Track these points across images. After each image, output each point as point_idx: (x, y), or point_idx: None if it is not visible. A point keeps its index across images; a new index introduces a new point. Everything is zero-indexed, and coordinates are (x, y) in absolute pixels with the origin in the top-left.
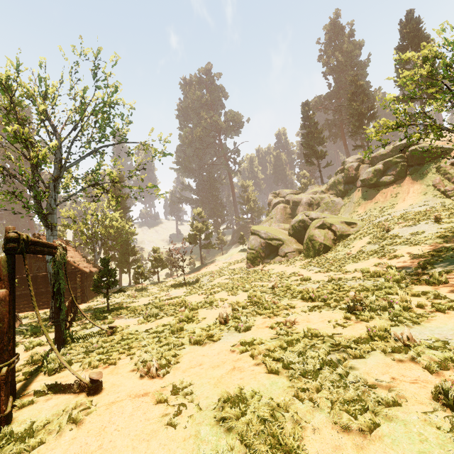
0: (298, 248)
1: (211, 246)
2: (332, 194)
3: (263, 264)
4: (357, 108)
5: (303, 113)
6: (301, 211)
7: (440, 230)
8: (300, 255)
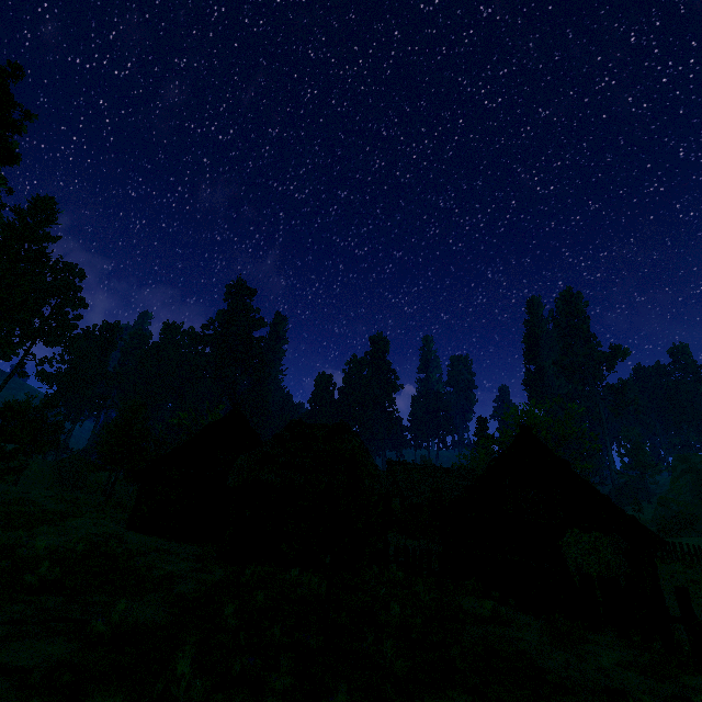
0: None
1: None
2: None
3: (677, 536)
4: None
5: None
6: None
7: None
8: None
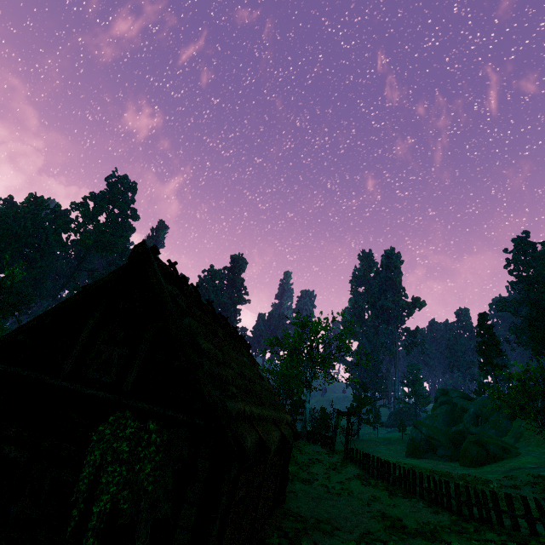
0: (455, 454)
1: (369, 422)
2: (502, 413)
3: (421, 457)
4: (538, 335)
5: (480, 322)
6: (467, 420)
7: None
8: (456, 461)
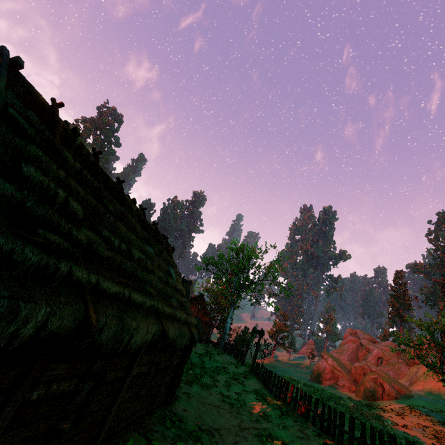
0: (353, 386)
1: (284, 346)
2: (402, 358)
3: (323, 383)
4: None
5: (396, 278)
6: (369, 359)
7: (444, 421)
8: (353, 392)
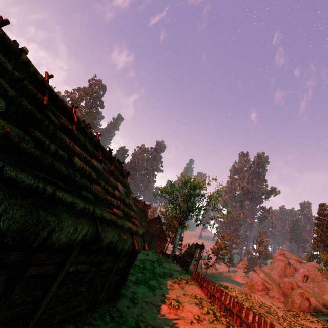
0: (282, 298)
1: (223, 261)
2: (326, 277)
3: (255, 293)
4: None
5: (320, 210)
6: (296, 276)
7: None
8: (282, 303)
